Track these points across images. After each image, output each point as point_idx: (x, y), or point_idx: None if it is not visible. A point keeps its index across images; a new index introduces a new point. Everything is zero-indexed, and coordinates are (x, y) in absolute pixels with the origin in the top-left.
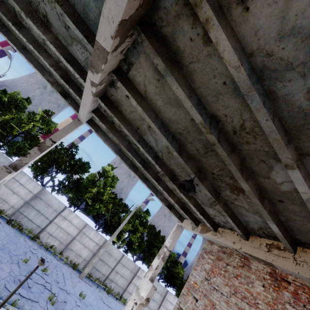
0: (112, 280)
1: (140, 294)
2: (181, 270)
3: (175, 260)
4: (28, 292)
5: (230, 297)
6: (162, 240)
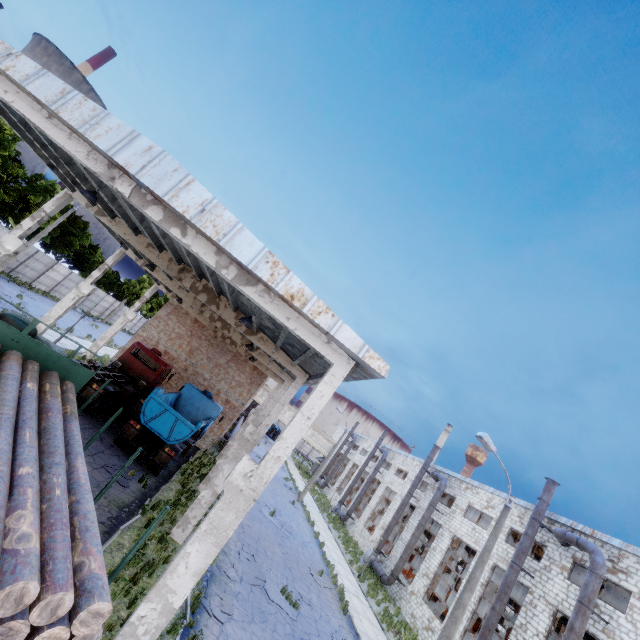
0: (20, 272)
1: (128, 318)
2: (101, 258)
3: (93, 246)
4: (4, 305)
5: (177, 323)
6: (84, 227)
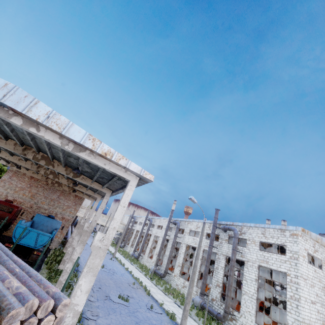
0: None
1: None
2: None
3: None
4: None
5: (18, 181)
6: None
